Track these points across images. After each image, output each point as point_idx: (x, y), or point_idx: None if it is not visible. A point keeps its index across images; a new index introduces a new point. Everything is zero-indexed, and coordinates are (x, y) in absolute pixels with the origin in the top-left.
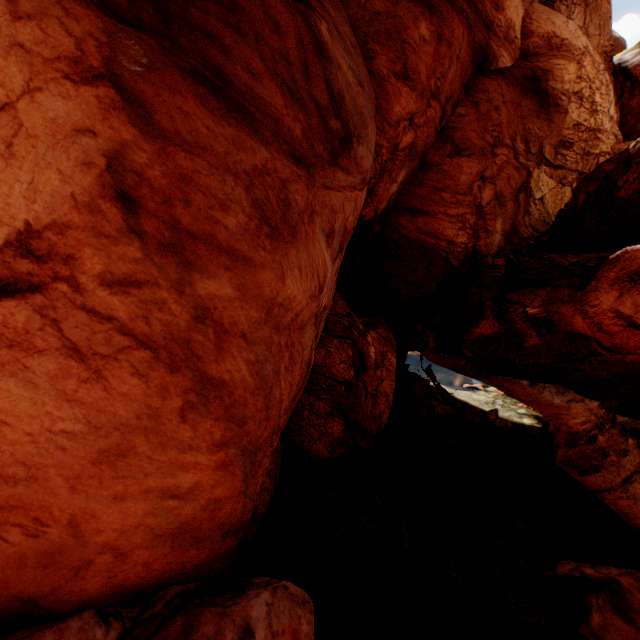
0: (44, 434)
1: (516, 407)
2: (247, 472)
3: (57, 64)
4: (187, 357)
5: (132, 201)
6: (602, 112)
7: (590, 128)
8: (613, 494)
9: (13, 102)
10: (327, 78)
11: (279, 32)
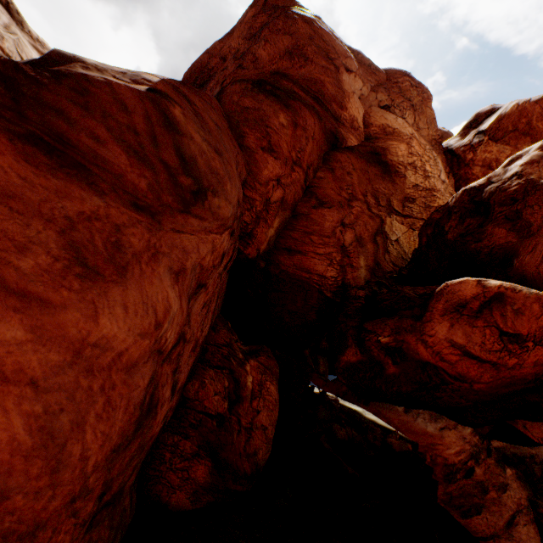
0: None
1: None
2: None
3: None
4: None
5: None
6: (433, 177)
7: (426, 188)
8: (498, 542)
9: None
10: (178, 146)
11: (127, 111)
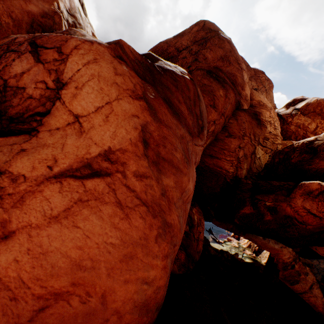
0: (103, 244)
1: (241, 253)
2: (168, 273)
3: (127, 91)
4: (160, 211)
5: (147, 143)
6: (278, 129)
7: (274, 134)
8: (307, 294)
9: (111, 102)
10: (199, 106)
11: (188, 90)
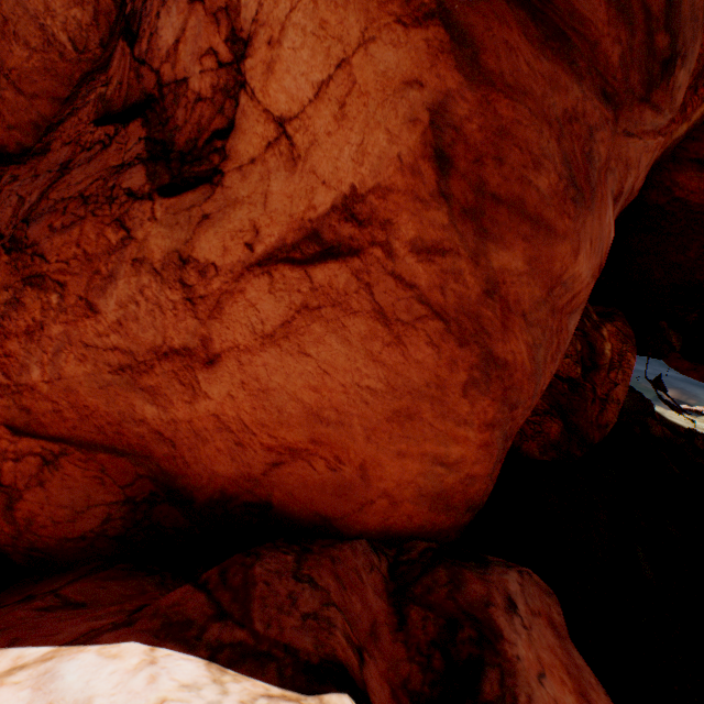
0: (353, 387)
1: None
2: (498, 456)
3: (389, 7)
4: (476, 333)
5: (445, 161)
6: None
7: None
8: None
9: (348, 58)
10: None
11: None
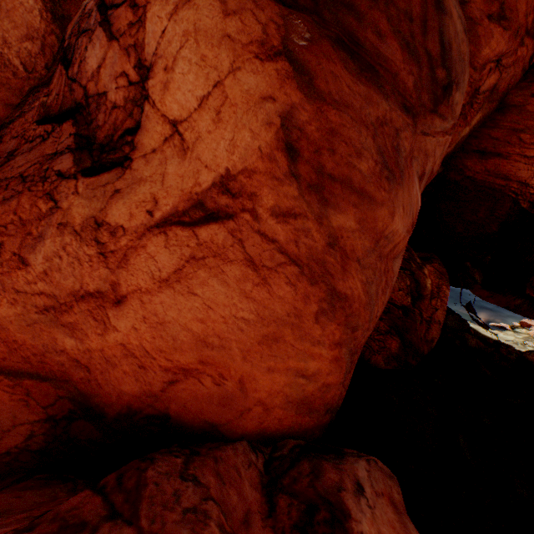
0: (231, 318)
1: None
2: (347, 368)
3: (250, 47)
4: (322, 274)
5: (294, 151)
6: None
7: None
8: None
9: (222, 80)
10: (440, 30)
11: None
